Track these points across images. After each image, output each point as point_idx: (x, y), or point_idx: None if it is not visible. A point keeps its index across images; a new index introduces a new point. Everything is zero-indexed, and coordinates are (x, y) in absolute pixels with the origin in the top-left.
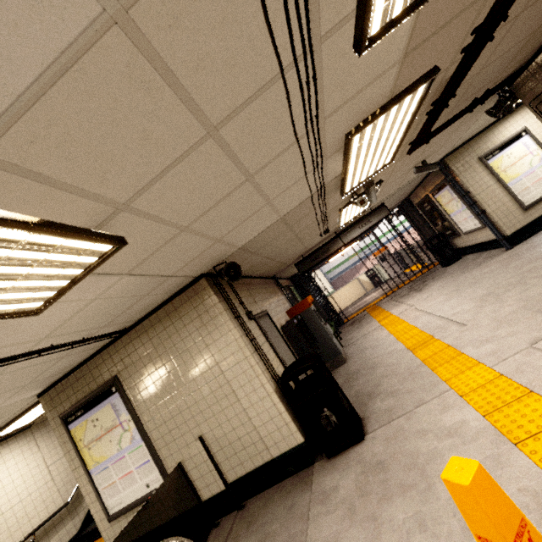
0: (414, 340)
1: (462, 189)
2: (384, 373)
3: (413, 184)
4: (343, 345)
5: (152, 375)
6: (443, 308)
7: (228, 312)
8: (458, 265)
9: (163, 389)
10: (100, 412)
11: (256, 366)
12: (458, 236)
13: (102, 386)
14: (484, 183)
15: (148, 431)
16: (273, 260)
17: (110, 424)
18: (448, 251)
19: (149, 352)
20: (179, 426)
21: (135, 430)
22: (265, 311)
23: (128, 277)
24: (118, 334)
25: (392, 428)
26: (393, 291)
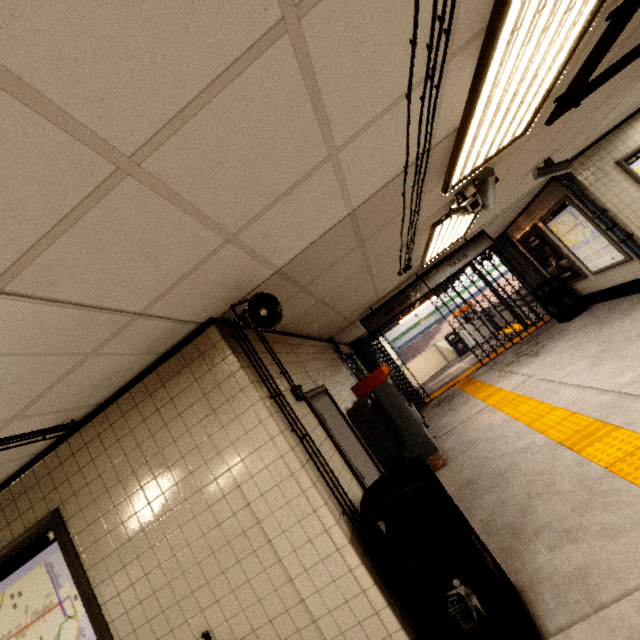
0: (566, 429)
1: (595, 207)
2: (529, 489)
3: (518, 208)
4: (433, 435)
5: (120, 508)
6: (597, 376)
7: (257, 387)
8: (587, 317)
9: (139, 536)
10: (26, 578)
11: (311, 490)
12: (583, 278)
13: (30, 529)
14: (628, 196)
15: (109, 619)
16: (331, 309)
17: (42, 604)
18: (567, 301)
19: (115, 464)
20: (167, 610)
21: (84, 617)
22: (322, 386)
23: (4, 299)
24: (63, 432)
25: (613, 632)
26: (490, 359)
